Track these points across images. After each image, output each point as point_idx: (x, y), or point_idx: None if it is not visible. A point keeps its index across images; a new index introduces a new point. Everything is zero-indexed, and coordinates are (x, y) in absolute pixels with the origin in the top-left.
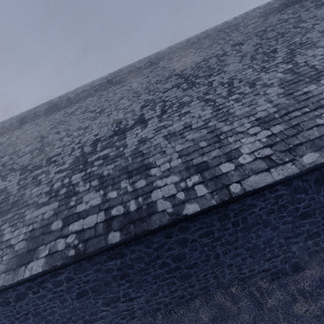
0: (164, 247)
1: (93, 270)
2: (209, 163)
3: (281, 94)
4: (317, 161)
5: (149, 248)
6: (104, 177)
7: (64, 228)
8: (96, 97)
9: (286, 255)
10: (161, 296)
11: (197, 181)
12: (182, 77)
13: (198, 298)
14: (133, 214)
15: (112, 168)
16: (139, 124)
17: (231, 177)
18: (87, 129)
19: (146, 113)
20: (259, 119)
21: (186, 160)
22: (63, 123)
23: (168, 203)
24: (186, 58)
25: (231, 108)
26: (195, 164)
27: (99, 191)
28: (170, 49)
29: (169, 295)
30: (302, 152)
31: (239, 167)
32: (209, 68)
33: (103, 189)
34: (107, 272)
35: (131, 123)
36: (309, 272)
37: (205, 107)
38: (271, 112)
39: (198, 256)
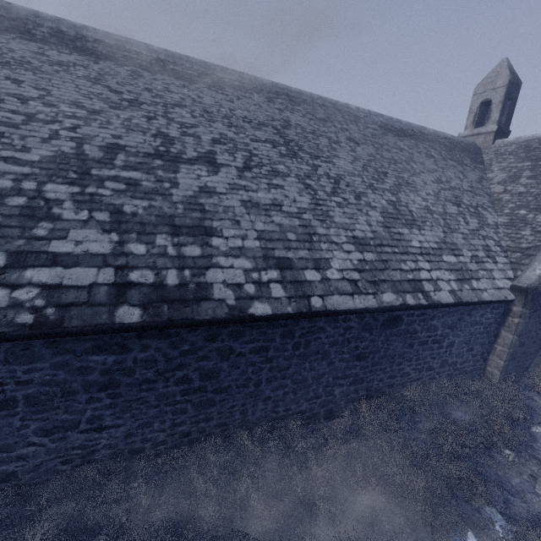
0: (197, 354)
1: (52, 362)
2: (294, 262)
3: (381, 223)
4: (393, 302)
5: (174, 349)
6: (124, 215)
7: (11, 270)
8: (127, 72)
9: (327, 398)
10: (155, 430)
11: (275, 278)
12: (282, 136)
13: (208, 439)
14: (171, 291)
15: (144, 207)
16: (205, 163)
17: (315, 288)
18: (98, 116)
19: (220, 154)
20: (356, 238)
21: (266, 246)
22: (34, 71)
23: (231, 292)
24: (291, 115)
25: (331, 210)
26: (276, 257)
27: (110, 233)
28: (274, 86)
29: (168, 430)
30: (384, 289)
31: (325, 280)
32: (318, 148)
33: (118, 232)
34: (80, 372)
35: (191, 154)
36: (339, 421)
37: (304, 193)
38: (368, 236)
39: (236, 377)
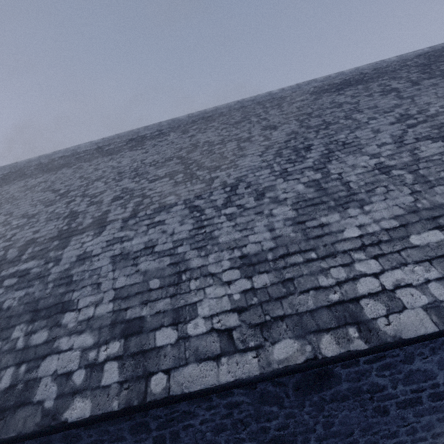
0: None
1: None
2: (147, 322)
3: (290, 221)
4: (291, 358)
5: None
6: None
7: None
8: (72, 170)
9: None
10: None
11: (115, 353)
12: (184, 162)
13: None
14: None
15: (19, 298)
16: (95, 226)
17: (163, 358)
18: (33, 219)
19: (113, 211)
20: (245, 257)
21: (119, 307)
22: (12, 202)
23: (55, 388)
24: (202, 135)
25: (217, 228)
26: (126, 319)
27: None
28: (190, 117)
29: None
30: (279, 335)
31: (182, 341)
32: (221, 156)
33: None
34: None
35: (87, 222)
36: None
37: (187, 219)
38: (266, 247)
39: None
